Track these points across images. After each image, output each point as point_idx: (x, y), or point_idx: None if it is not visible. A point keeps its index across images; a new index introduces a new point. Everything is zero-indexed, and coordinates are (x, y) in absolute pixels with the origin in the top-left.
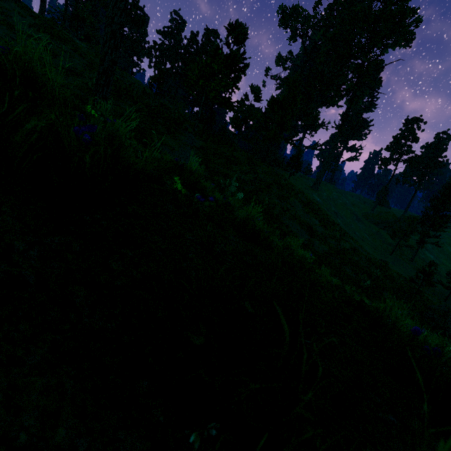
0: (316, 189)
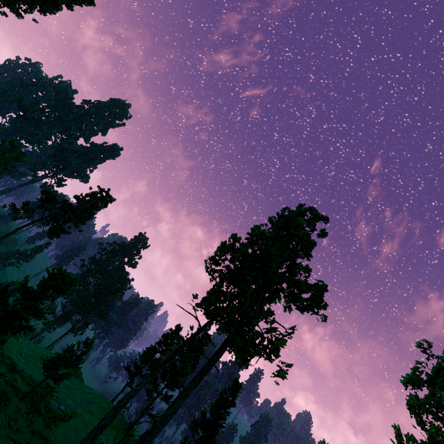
0: None
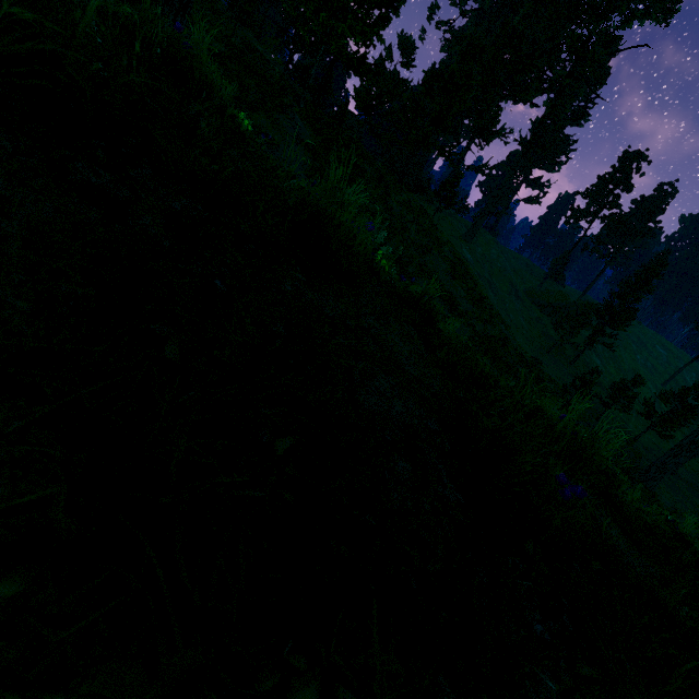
0: (469, 240)
